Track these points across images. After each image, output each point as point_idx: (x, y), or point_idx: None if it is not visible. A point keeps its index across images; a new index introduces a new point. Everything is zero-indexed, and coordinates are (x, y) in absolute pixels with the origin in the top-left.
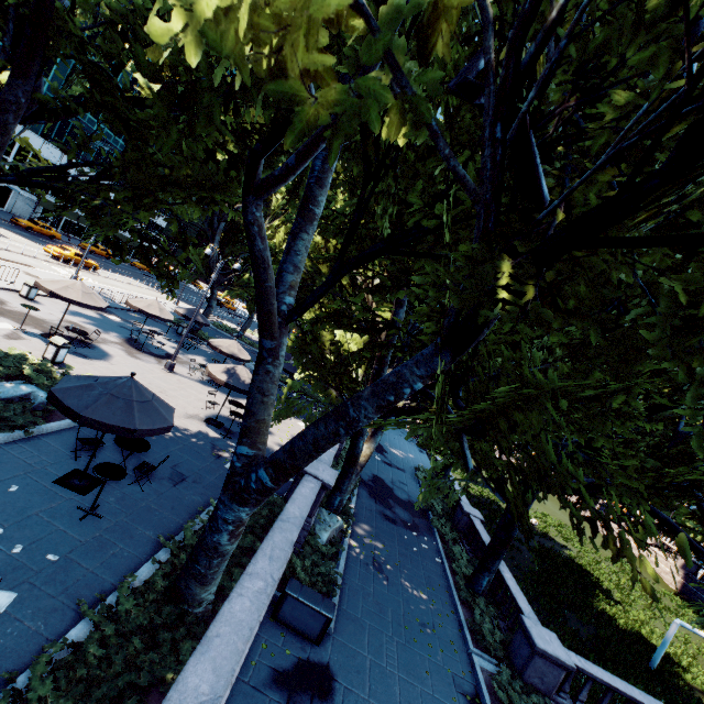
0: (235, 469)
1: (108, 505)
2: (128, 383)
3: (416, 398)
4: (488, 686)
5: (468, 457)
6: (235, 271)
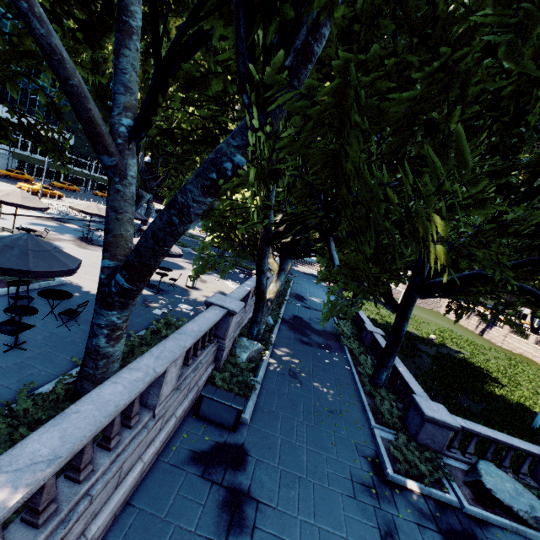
0: (101, 280)
1: (34, 341)
2: (24, 237)
3: (301, 233)
4: (387, 450)
5: (334, 256)
6: (147, 163)
